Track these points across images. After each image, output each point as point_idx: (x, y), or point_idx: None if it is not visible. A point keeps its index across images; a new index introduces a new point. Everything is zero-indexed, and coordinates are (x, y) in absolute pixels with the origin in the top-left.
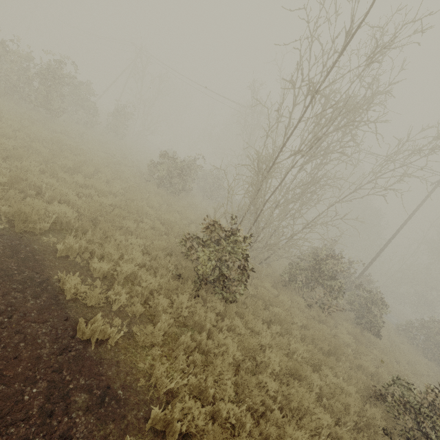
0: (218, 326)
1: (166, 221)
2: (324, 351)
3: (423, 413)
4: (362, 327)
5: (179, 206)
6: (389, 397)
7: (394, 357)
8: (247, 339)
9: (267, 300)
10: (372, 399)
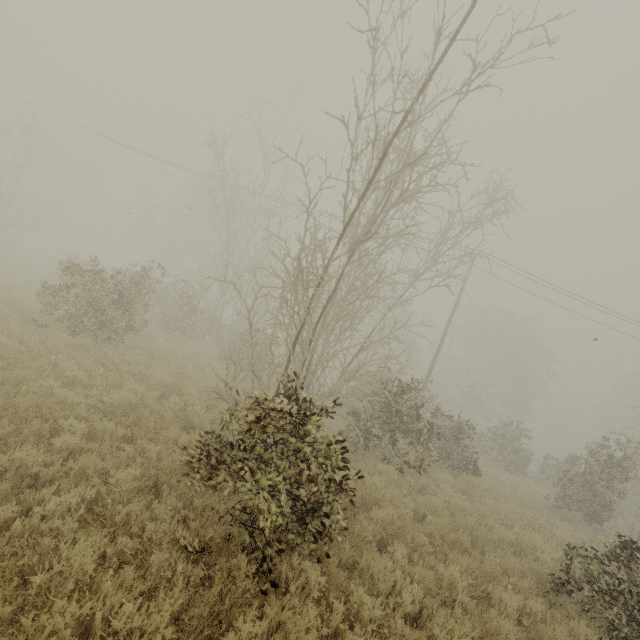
0: (331, 633)
1: (116, 407)
2: (465, 549)
3: (637, 595)
4: (455, 468)
5: (134, 364)
6: (584, 587)
7: (500, 493)
8: (406, 636)
9: (358, 498)
10: (553, 595)
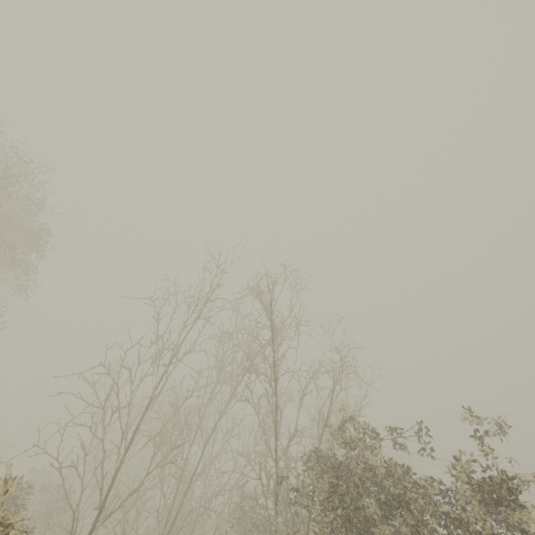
0: None
1: None
2: None
3: None
4: None
5: None
6: None
7: None
8: None
9: None
10: None
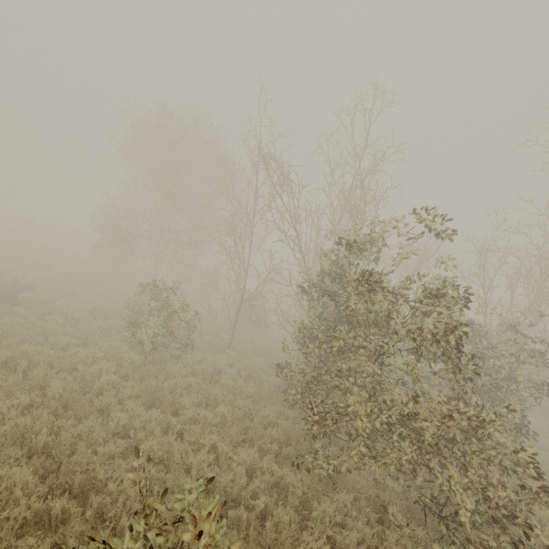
0: None
1: None
2: None
3: None
4: None
5: None
6: None
7: None
8: None
9: None
10: None
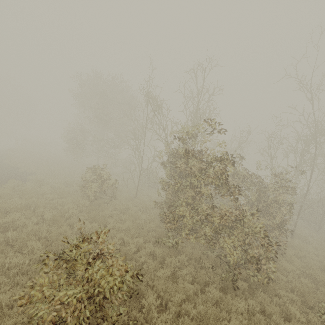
0: None
1: None
2: None
3: None
4: None
5: None
6: None
7: None
8: None
9: None
10: None
